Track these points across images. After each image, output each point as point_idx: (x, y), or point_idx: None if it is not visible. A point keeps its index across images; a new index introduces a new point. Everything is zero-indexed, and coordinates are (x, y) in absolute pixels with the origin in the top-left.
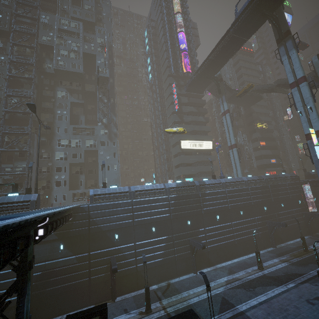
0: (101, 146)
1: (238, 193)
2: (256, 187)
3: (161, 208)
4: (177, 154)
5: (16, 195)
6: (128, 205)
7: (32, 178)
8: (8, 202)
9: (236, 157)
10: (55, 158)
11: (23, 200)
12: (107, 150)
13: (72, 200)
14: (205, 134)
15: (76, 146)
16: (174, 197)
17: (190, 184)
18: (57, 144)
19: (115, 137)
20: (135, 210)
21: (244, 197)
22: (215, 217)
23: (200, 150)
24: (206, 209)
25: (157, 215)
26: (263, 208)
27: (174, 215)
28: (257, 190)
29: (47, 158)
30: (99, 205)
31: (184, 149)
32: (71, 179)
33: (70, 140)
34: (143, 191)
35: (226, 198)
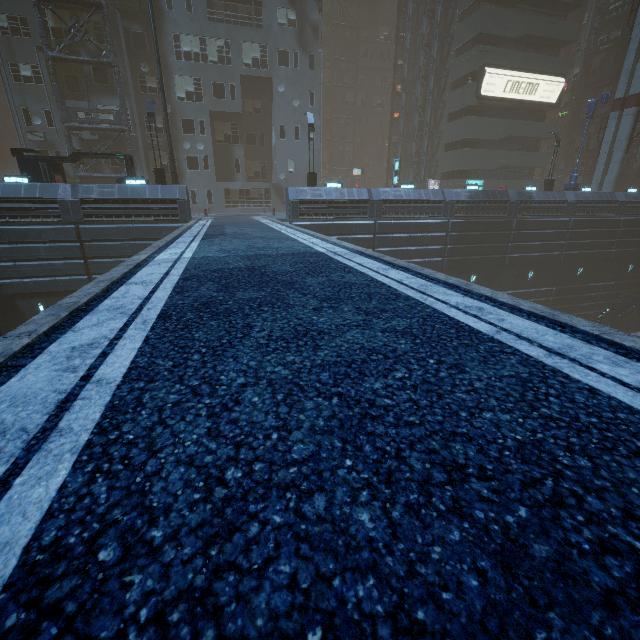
0: (281, 68)
1: (592, 230)
2: (639, 221)
3: (430, 244)
4: (461, 112)
5: (142, 183)
6: (366, 231)
7: (138, 143)
8: (135, 198)
9: (621, 136)
10: (175, 93)
11: (163, 198)
12: (295, 82)
13: (224, 204)
14: (552, 53)
15: (218, 62)
16: (461, 223)
17: (500, 198)
18: (172, 49)
19: (316, 39)
20: (379, 243)
21: (602, 240)
22: (526, 274)
23: (525, 104)
24: (515, 257)
25: (419, 258)
26: (627, 266)
27: (450, 262)
28: (637, 227)
29: (156, 91)
30: (312, 225)
31: (487, 98)
32: (216, 155)
33: (202, 39)
34: (398, 202)
35: (564, 238)
